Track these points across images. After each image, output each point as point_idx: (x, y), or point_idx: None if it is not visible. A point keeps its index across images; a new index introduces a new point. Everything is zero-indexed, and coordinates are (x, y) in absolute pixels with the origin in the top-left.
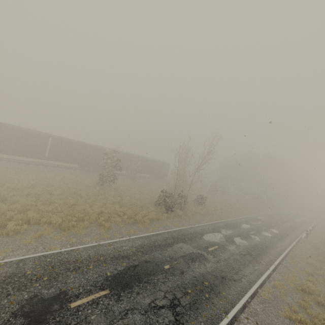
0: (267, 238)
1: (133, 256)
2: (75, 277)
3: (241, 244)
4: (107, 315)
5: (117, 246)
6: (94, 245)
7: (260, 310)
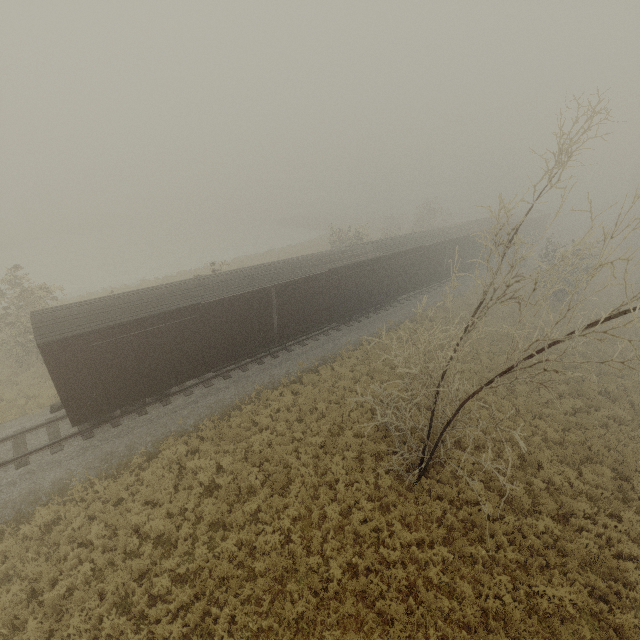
0: None
1: None
2: None
3: None
4: None
5: None
6: None
7: None
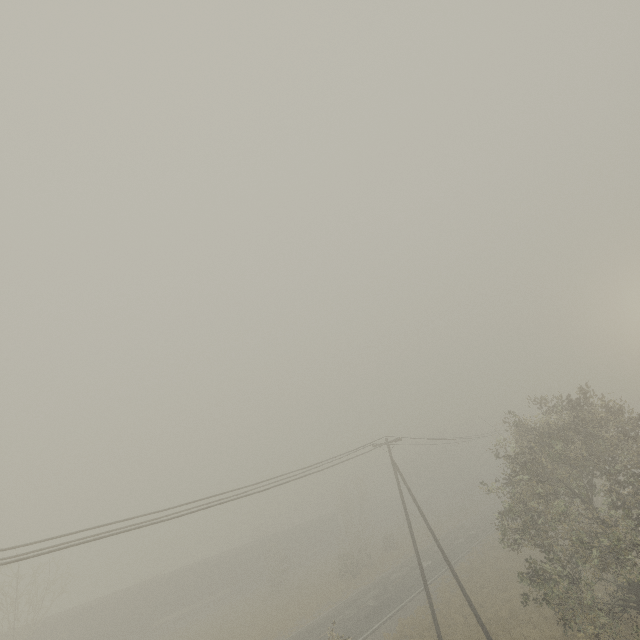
0: (456, 545)
1: (338, 613)
2: (312, 633)
3: (424, 565)
4: (336, 632)
5: (325, 616)
6: (310, 623)
7: (422, 596)
